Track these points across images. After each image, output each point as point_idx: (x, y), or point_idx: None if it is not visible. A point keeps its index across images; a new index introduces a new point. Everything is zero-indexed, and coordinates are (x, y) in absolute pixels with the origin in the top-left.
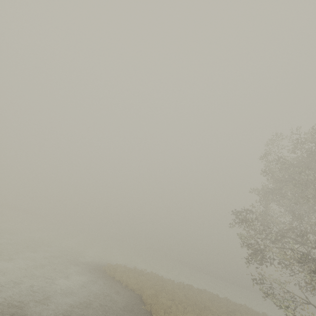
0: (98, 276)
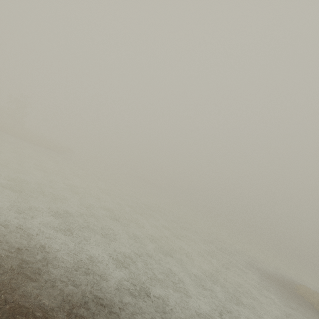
0: (314, 314)
